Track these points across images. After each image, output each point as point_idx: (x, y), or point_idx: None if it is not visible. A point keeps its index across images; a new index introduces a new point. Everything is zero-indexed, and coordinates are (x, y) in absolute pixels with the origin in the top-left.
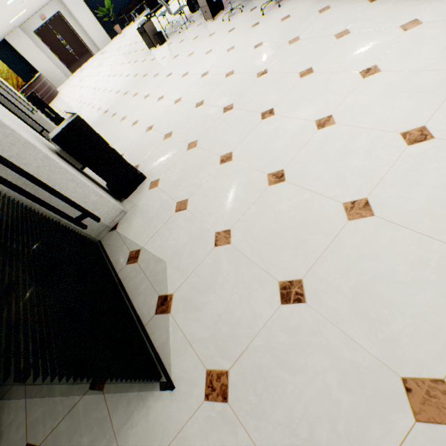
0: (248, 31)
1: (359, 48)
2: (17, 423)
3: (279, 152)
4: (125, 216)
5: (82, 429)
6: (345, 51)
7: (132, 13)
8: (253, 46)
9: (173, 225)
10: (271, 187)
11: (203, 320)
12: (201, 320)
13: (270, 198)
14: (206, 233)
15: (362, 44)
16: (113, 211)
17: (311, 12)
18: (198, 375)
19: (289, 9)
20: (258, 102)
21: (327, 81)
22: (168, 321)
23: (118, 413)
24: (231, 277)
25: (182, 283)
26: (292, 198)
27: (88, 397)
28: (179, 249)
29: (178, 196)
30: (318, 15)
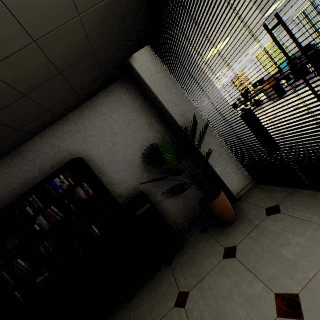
0: None
1: None
2: (245, 281)
3: None
4: None
5: None
6: None
7: None
8: None
9: None
10: None
11: None
12: None
13: None
14: None
15: None
16: None
17: None
18: None
19: None
20: None
21: None
22: None
23: None
24: None
25: None
26: None
27: None
28: None
29: None
30: None
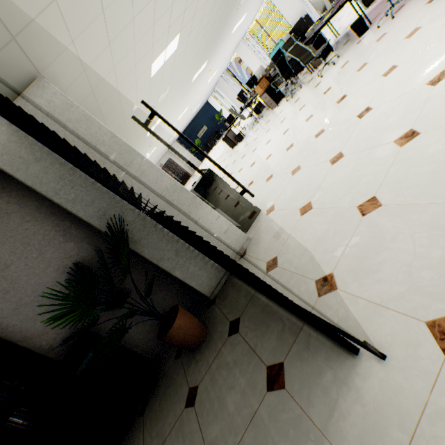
0: (312, 91)
1: (440, 25)
2: None
3: (396, 123)
4: (251, 242)
5: (273, 436)
6: (425, 36)
7: (213, 140)
8: (322, 94)
9: (303, 225)
10: (404, 146)
11: (386, 278)
12: (383, 279)
13: (409, 153)
14: (345, 212)
15: (441, 22)
16: (240, 239)
17: (367, 47)
18: (414, 332)
19: (344, 59)
20: (348, 113)
21: (419, 59)
22: (339, 296)
23: (315, 407)
24: (402, 228)
25: (339, 260)
26: (440, 138)
27: (269, 400)
28: (319, 237)
29: (298, 205)
30: (376, 43)
